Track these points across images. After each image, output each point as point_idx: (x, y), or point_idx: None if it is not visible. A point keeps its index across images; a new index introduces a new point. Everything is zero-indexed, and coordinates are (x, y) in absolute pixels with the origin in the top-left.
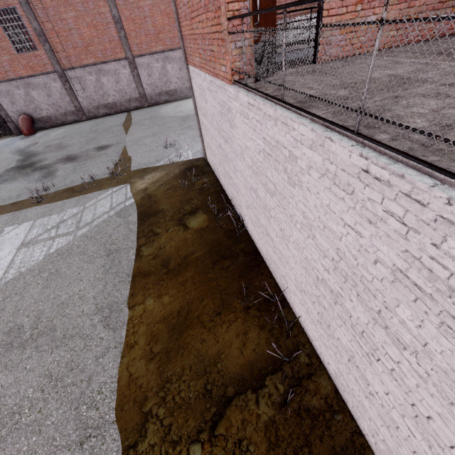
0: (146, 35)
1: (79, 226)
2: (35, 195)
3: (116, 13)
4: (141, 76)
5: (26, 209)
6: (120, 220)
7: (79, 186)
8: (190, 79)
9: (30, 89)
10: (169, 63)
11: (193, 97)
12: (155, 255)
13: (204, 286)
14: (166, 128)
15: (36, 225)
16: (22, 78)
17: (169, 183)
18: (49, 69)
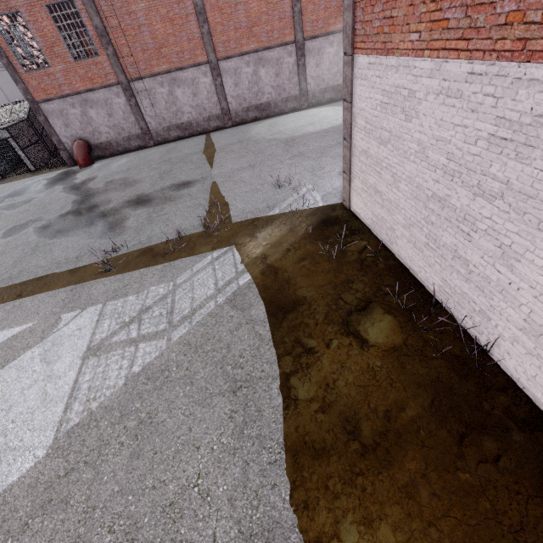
0: (236, 30)
1: (172, 321)
2: (100, 257)
3: None
4: (226, 86)
5: (90, 281)
6: (238, 315)
7: (160, 246)
8: (350, 81)
9: (87, 107)
10: (263, 67)
11: (350, 111)
12: (322, 402)
13: (463, 509)
14: (266, 156)
15: (107, 312)
16: (78, 93)
17: (300, 246)
18: (111, 80)
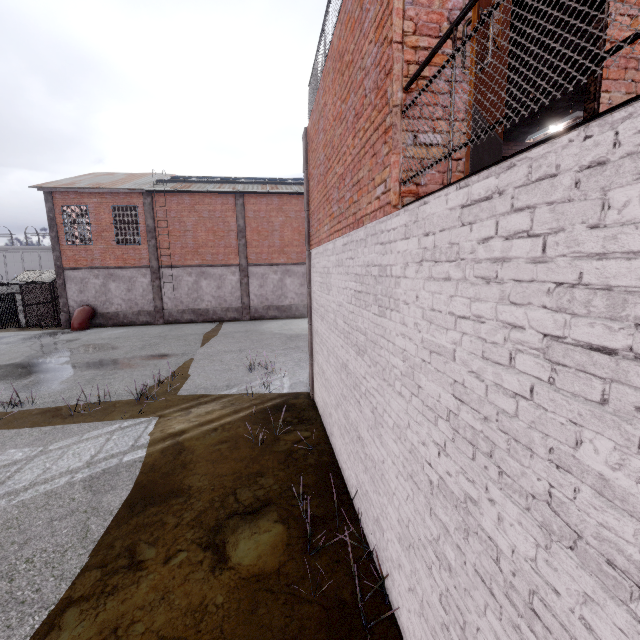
0: (270, 247)
1: None
2: None
3: (243, 223)
4: (251, 285)
5: None
6: (82, 498)
7: (73, 407)
8: (309, 270)
9: (110, 280)
10: (289, 277)
11: (309, 295)
12: None
13: None
14: (261, 344)
15: None
16: (107, 268)
17: (231, 428)
18: (144, 263)
